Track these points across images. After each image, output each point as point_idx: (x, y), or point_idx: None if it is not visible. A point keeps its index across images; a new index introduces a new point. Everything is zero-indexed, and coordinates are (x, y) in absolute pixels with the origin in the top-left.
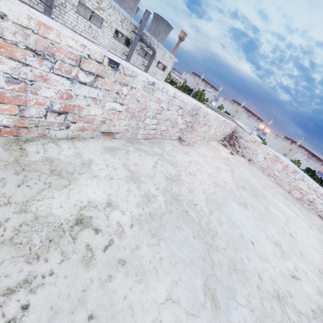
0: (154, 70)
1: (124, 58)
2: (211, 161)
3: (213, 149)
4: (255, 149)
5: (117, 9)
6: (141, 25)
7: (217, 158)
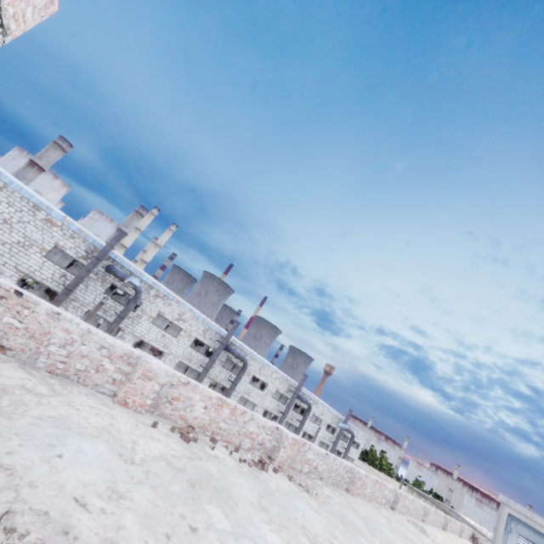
0: (350, 449)
1: (329, 443)
2: None
3: (469, 542)
4: None
5: (331, 412)
6: (346, 419)
7: None
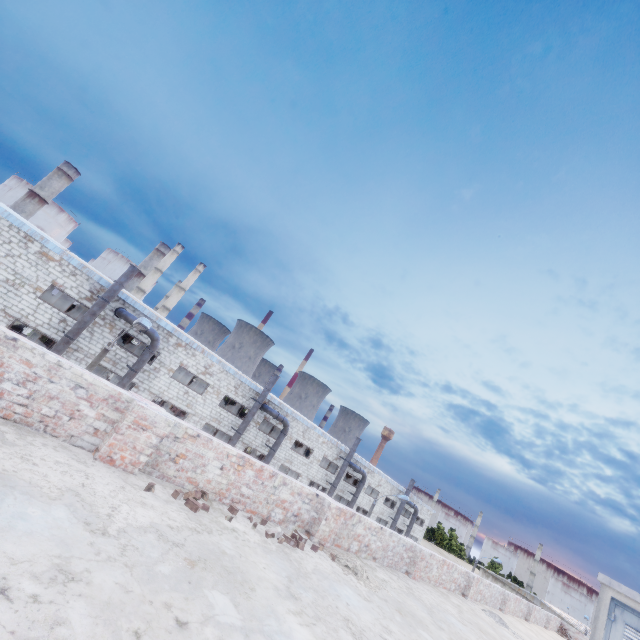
0: (413, 526)
1: (388, 520)
2: (561, 639)
3: (557, 635)
4: (581, 639)
5: (390, 482)
6: (407, 490)
7: (562, 639)
